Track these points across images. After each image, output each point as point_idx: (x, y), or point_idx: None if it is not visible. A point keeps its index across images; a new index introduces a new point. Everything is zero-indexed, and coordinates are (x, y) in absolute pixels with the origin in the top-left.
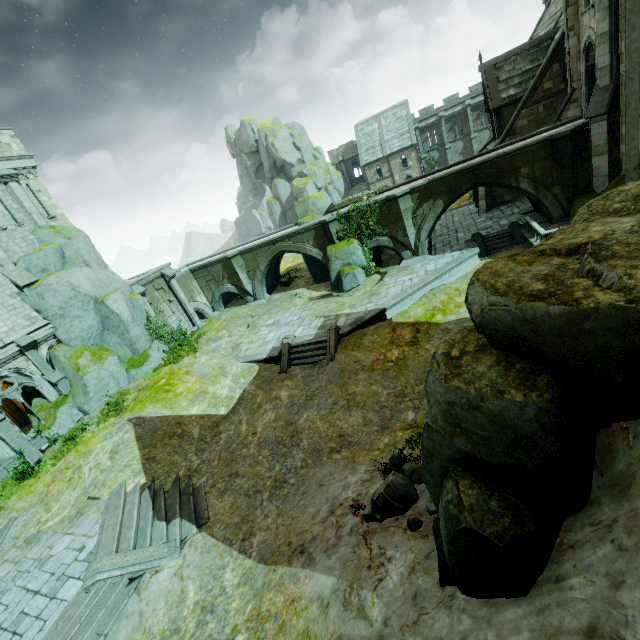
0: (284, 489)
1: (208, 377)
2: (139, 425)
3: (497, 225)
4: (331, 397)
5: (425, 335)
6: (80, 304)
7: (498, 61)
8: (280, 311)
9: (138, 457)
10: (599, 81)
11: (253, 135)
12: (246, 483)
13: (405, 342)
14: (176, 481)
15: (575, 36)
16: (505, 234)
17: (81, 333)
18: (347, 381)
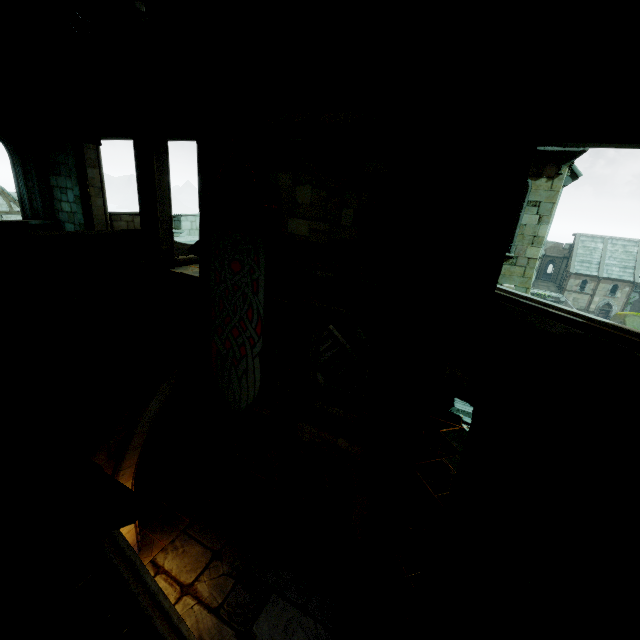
0: None
1: None
2: None
3: None
4: None
5: None
6: None
7: None
8: None
9: None
10: None
11: None
12: None
13: None
14: None
15: None
16: None
17: None
18: None
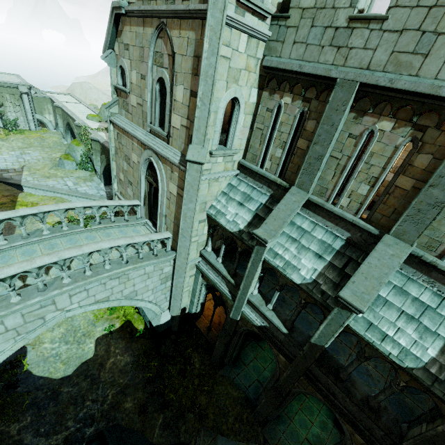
0: None
1: None
2: None
3: None
4: None
5: None
6: None
7: None
8: (43, 151)
9: None
10: None
11: None
12: None
13: None
14: None
15: None
16: None
17: None
18: None
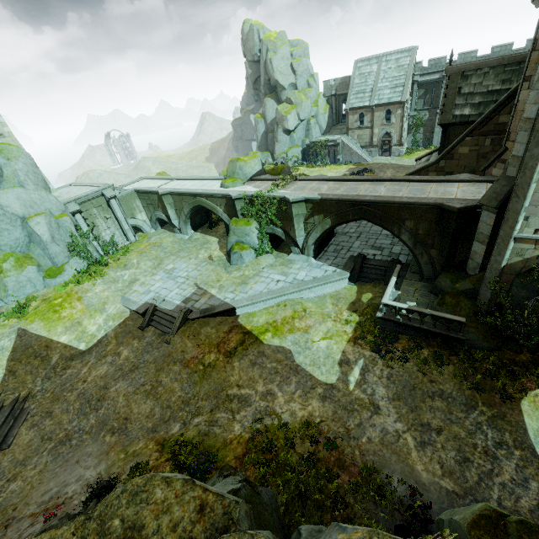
0: (63, 447)
1: (91, 309)
2: (21, 337)
3: (388, 250)
4: (145, 377)
5: (243, 351)
6: (8, 220)
7: (468, 68)
8: (184, 258)
9: (5, 367)
10: (508, 168)
11: (259, 43)
12: (49, 426)
13: (226, 350)
14: (15, 400)
15: (528, 89)
16: (382, 267)
17: (10, 242)
18: (165, 367)
